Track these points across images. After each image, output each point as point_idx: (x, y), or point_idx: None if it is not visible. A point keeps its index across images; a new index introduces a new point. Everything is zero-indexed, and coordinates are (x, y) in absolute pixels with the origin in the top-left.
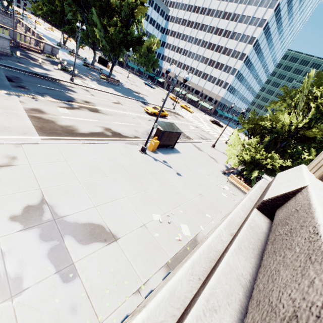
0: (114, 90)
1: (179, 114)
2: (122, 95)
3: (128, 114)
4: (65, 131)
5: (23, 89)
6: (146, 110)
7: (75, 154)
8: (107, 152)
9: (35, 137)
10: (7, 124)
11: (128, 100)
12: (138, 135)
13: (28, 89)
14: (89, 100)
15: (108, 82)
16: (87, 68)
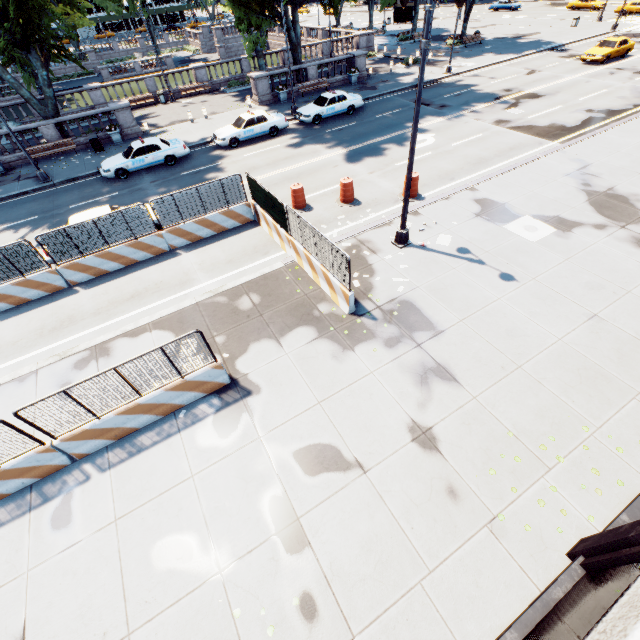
0: (493, 55)
1: (636, 33)
2: (515, 56)
3: (570, 80)
4: (559, 130)
5: (448, 107)
6: (589, 59)
7: (615, 144)
8: (638, 132)
9: (551, 143)
10: (514, 141)
11: (532, 60)
12: (633, 102)
13: (449, 105)
14: (503, 87)
15: (464, 47)
16: (409, 43)
